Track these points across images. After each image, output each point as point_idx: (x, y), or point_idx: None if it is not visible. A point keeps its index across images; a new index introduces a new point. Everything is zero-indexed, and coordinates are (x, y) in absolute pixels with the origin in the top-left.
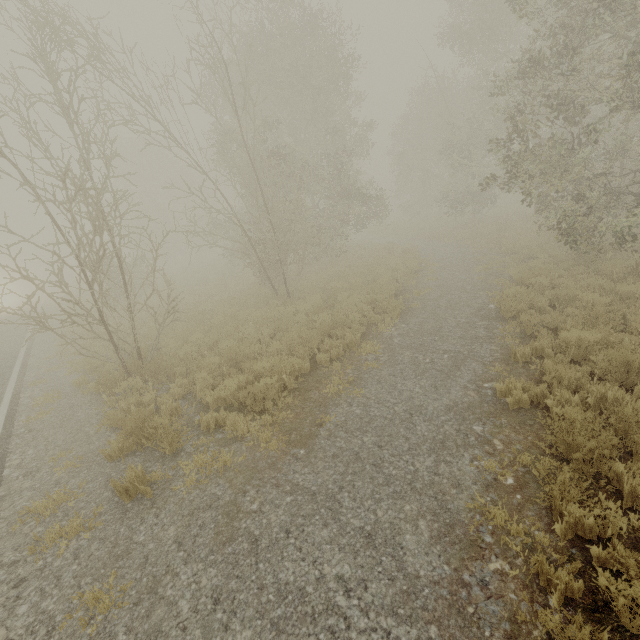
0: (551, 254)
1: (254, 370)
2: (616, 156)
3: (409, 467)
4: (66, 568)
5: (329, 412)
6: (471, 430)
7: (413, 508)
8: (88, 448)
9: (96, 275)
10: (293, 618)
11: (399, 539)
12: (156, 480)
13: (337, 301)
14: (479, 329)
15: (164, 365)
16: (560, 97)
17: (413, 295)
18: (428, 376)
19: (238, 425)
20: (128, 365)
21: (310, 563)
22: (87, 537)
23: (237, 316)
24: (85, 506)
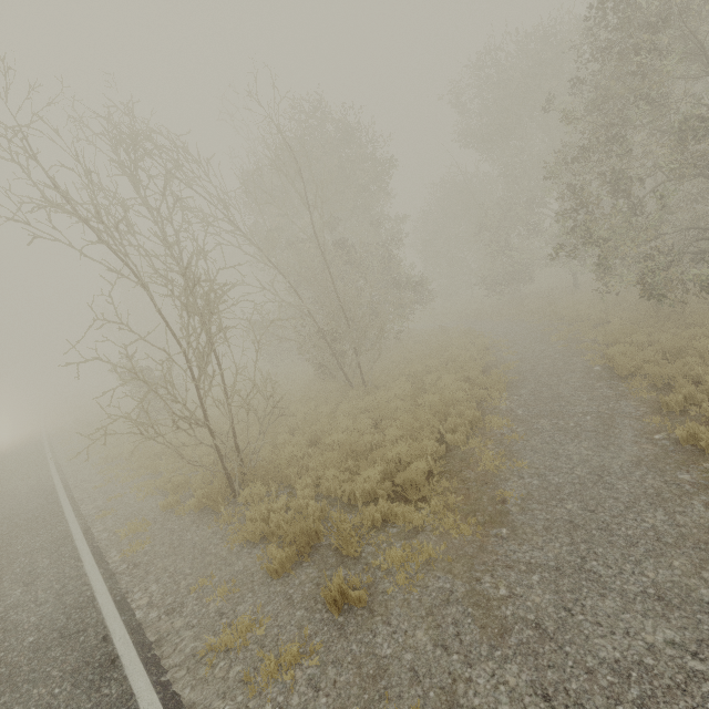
0: (621, 317)
1: (386, 459)
2: (661, 223)
3: (643, 524)
4: (313, 703)
5: (502, 488)
6: (679, 479)
7: (683, 562)
8: (232, 570)
9: (203, 372)
10: (658, 695)
11: (696, 595)
12: (354, 587)
13: (426, 384)
14: (602, 389)
15: (271, 469)
16: (608, 176)
17: (502, 369)
18: (586, 438)
19: (409, 515)
20: (233, 473)
21: (624, 635)
22: (314, 663)
23: (316, 413)
24: (281, 631)
